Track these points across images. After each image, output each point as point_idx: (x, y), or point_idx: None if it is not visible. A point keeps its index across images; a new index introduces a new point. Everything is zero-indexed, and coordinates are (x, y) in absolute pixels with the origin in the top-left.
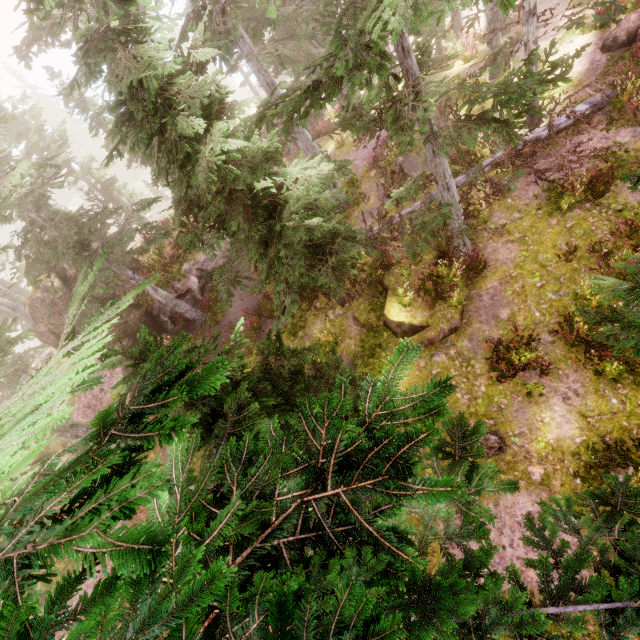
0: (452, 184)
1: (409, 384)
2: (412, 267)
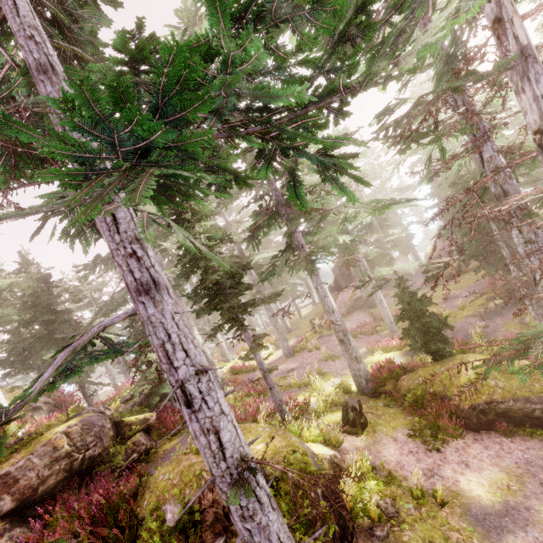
0: None
1: None
2: None
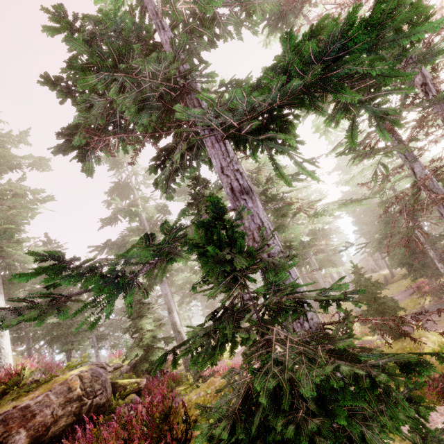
0: None
1: None
2: None
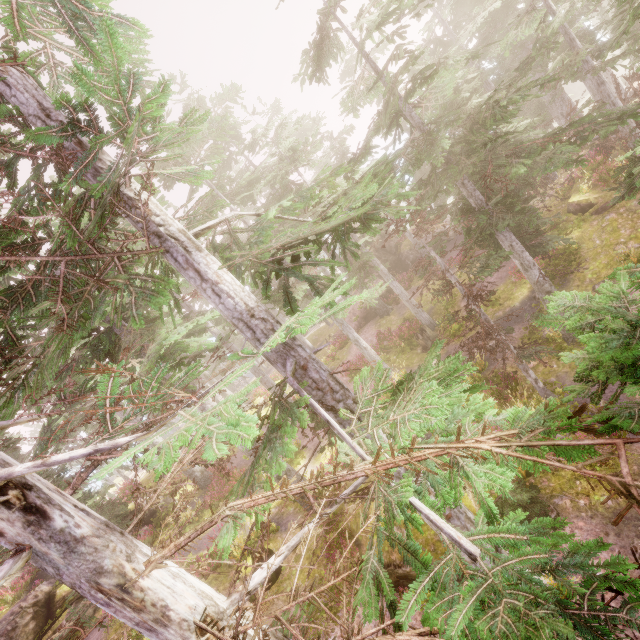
0: (618, 102)
1: (581, 236)
2: (594, 173)
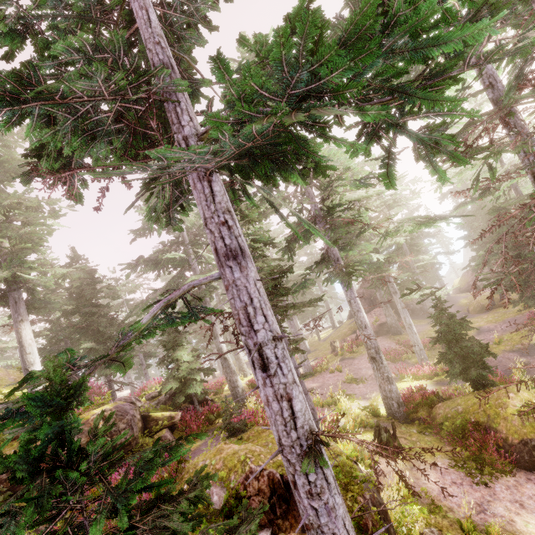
0: None
1: None
2: None
